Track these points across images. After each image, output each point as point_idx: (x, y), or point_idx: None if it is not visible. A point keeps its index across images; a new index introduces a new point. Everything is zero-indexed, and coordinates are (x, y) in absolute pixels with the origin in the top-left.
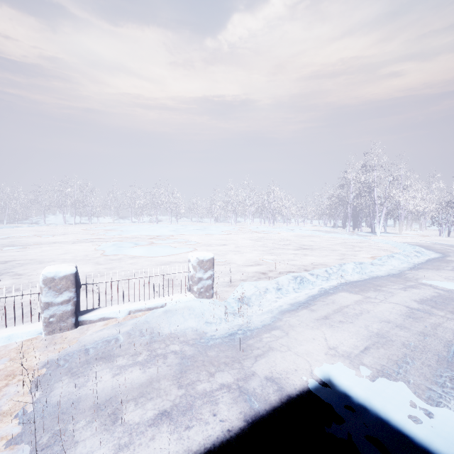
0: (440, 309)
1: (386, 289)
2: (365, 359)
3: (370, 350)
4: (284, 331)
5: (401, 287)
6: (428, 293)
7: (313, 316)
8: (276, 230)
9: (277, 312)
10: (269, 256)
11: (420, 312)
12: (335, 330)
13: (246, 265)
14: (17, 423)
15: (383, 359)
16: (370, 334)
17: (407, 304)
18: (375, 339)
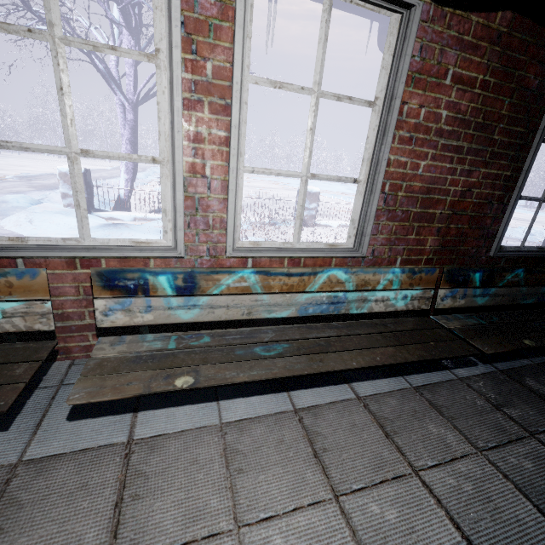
0: None
1: None
2: None
3: None
4: None
5: None
6: None
7: None
8: None
9: None
10: None
11: None
12: None
13: None
14: None
15: None
16: None
17: None
18: None
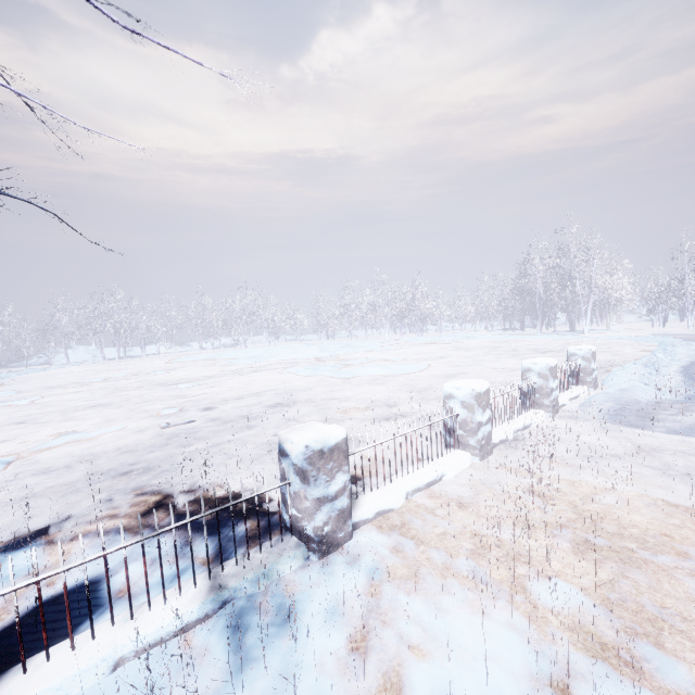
0: None
1: None
2: None
3: None
4: None
5: None
6: None
7: None
8: (446, 340)
9: (684, 386)
10: None
11: None
12: None
13: None
14: (687, 435)
15: None
16: None
17: None
18: None
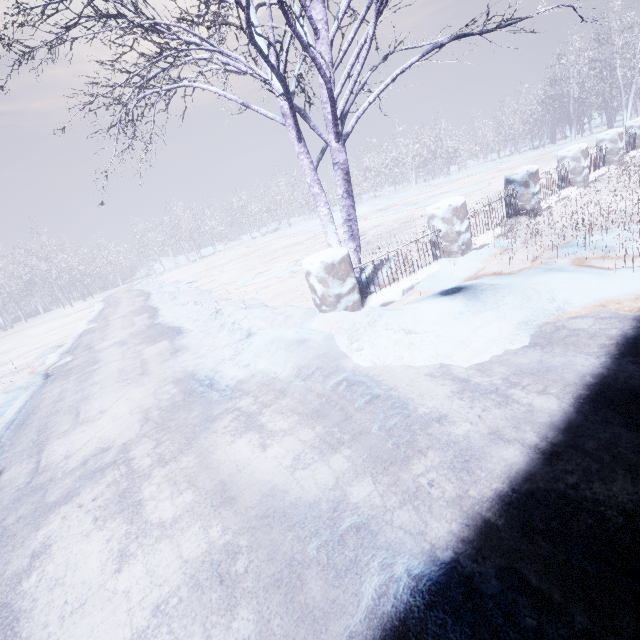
0: None
1: None
2: None
3: None
4: None
5: None
6: None
7: None
8: (480, 171)
9: None
10: None
11: None
12: None
13: None
14: None
15: None
16: None
17: None
18: None
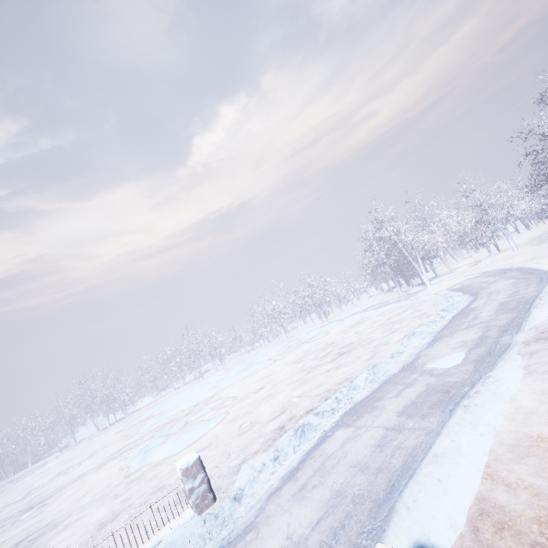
0: (413, 417)
1: (382, 402)
2: (311, 539)
3: (320, 523)
4: (258, 530)
5: (397, 392)
6: (418, 390)
7: (293, 489)
8: (327, 329)
9: (265, 498)
10: (302, 387)
11: (393, 432)
12: (303, 504)
13: (273, 418)
14: None
15: (326, 531)
16: (331, 495)
17: (387, 423)
18: (332, 502)
